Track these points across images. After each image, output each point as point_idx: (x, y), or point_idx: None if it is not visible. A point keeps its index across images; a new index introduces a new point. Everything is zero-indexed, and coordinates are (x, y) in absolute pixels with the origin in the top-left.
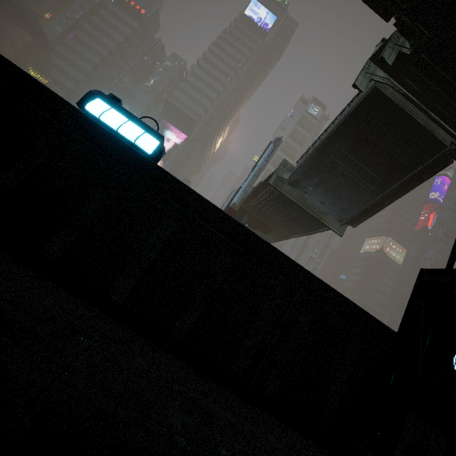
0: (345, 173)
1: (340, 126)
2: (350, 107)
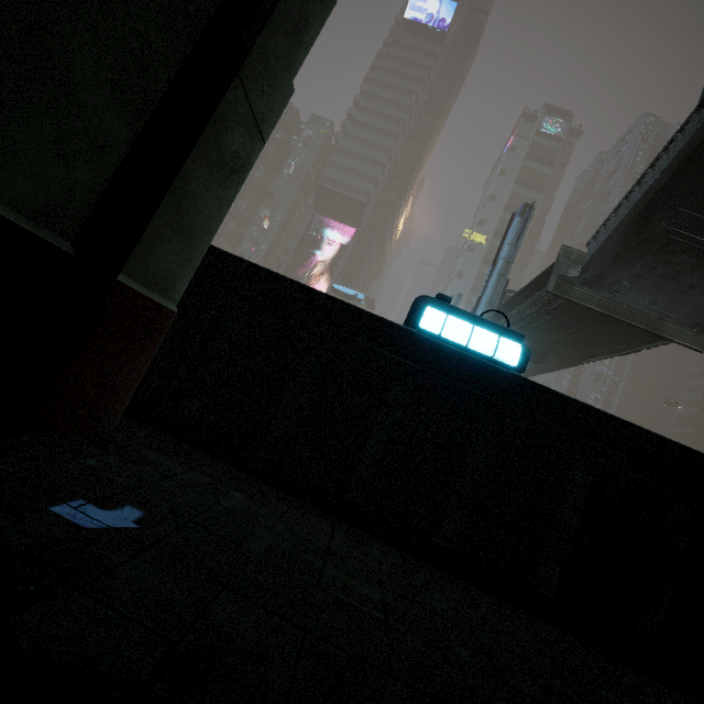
0: (696, 246)
1: (675, 173)
2: (686, 134)
